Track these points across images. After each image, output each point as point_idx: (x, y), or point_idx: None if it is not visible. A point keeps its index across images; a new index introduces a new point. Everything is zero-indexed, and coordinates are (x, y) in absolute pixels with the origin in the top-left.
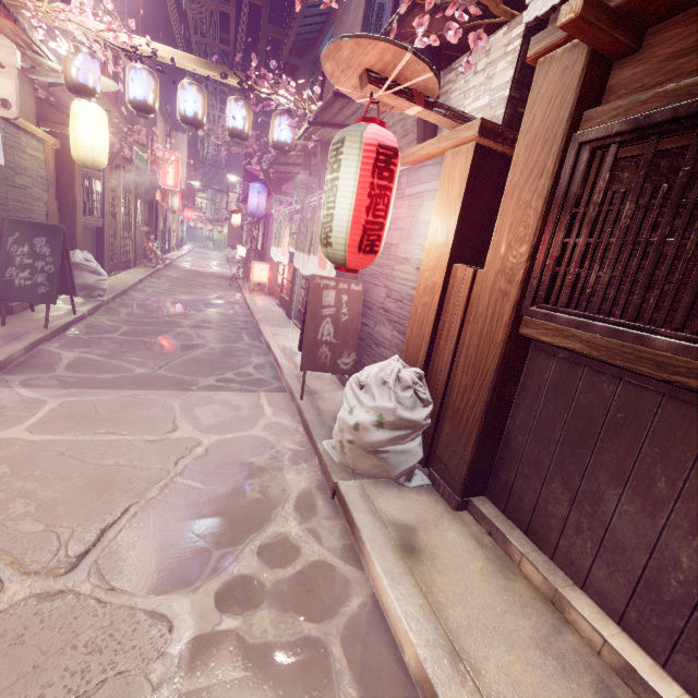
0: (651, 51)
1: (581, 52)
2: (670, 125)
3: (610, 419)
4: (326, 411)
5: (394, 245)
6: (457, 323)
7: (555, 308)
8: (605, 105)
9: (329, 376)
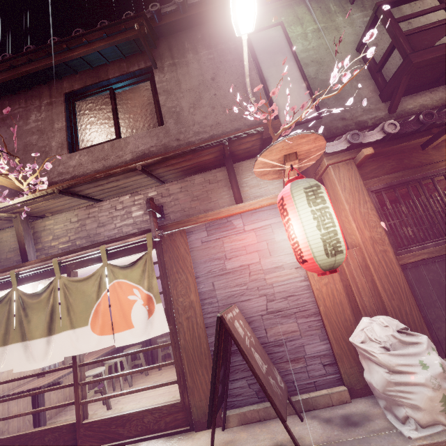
0: (363, 168)
1: (353, 165)
2: (398, 185)
3: (443, 277)
4: (330, 436)
5: (254, 264)
6: (361, 280)
7: (406, 247)
8: (368, 180)
9: (229, 433)
